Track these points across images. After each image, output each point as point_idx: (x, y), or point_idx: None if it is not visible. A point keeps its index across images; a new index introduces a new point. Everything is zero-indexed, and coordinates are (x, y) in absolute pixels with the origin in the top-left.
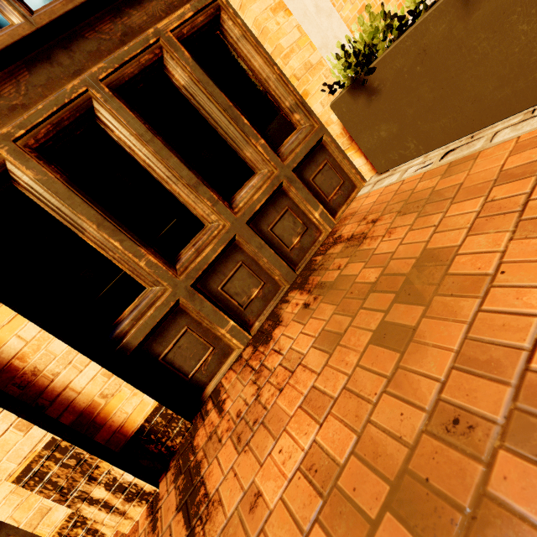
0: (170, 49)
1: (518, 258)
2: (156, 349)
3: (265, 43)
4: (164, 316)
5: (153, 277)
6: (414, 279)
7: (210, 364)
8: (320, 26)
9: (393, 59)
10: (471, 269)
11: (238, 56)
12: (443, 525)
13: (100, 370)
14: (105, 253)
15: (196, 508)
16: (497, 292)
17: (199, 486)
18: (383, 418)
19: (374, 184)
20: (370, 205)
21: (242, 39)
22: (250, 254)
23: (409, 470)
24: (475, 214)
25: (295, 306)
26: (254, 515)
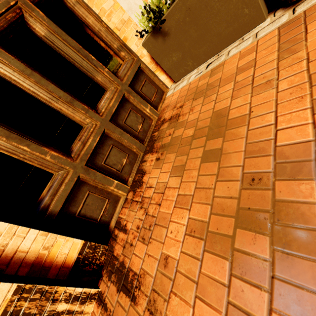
0: (28, 10)
1: (257, 104)
2: (72, 210)
3: (93, 7)
4: (72, 188)
5: (57, 165)
6: (212, 128)
7: (108, 209)
8: None
9: (173, 14)
10: (238, 115)
11: (76, 16)
12: (262, 222)
13: (38, 233)
14: (17, 157)
15: (131, 284)
16: (253, 121)
17: (127, 273)
18: (219, 193)
19: (174, 88)
20: (176, 100)
21: (76, 4)
22: (116, 139)
23: (240, 208)
24: (231, 90)
25: (151, 161)
26: (168, 268)
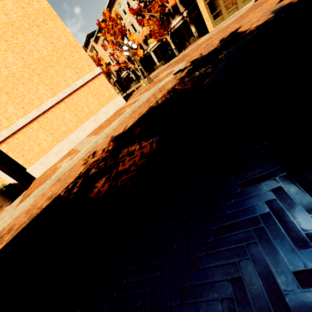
0: None
1: None
2: None
3: None
4: None
5: None
6: None
7: None
8: (2, 177)
9: None
10: None
11: None
12: None
13: None
14: None
15: None
16: None
17: None
18: None
19: None
20: None
21: None
22: None
23: None
24: None
25: None
26: None
